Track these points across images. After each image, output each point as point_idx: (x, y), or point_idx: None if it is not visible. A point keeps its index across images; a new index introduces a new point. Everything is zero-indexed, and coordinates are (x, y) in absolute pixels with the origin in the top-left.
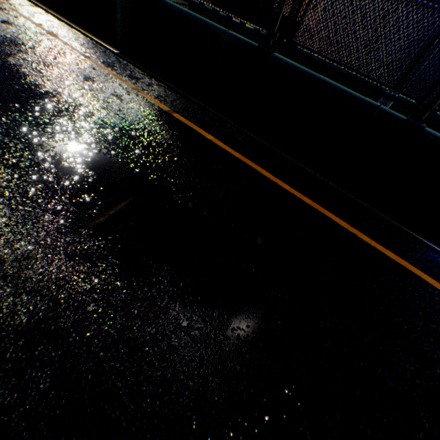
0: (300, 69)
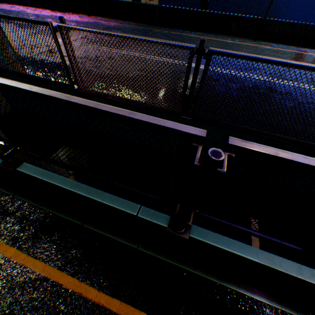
0: (48, 181)
